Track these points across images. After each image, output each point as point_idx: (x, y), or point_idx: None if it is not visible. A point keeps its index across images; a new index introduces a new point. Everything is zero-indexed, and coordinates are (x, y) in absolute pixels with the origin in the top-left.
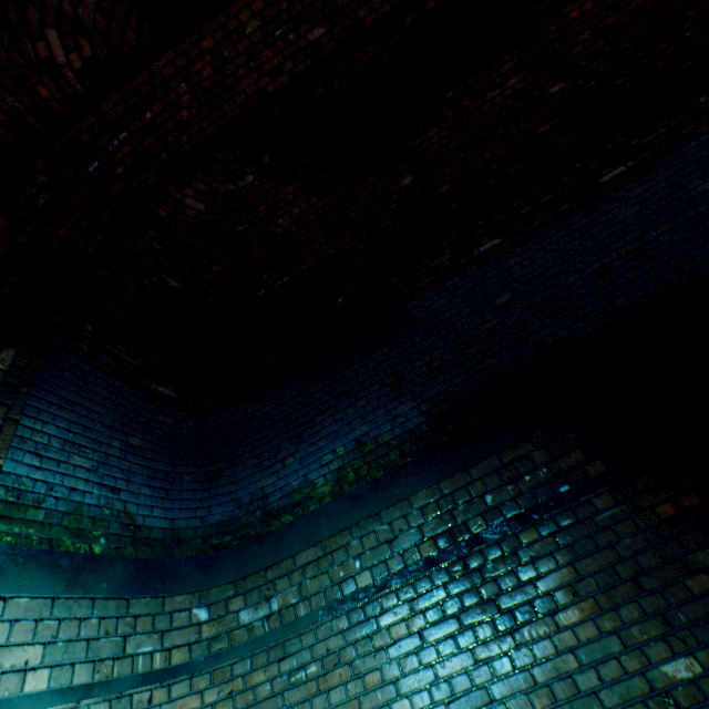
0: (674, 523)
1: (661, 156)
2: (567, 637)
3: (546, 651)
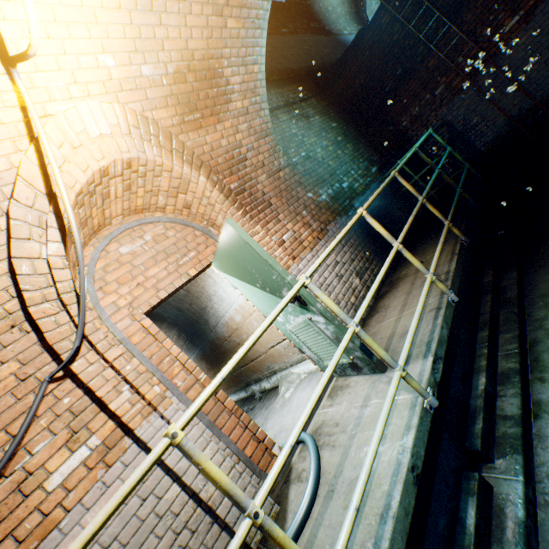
0: (326, 107)
1: (294, 34)
2: (318, 121)
3: (316, 123)
